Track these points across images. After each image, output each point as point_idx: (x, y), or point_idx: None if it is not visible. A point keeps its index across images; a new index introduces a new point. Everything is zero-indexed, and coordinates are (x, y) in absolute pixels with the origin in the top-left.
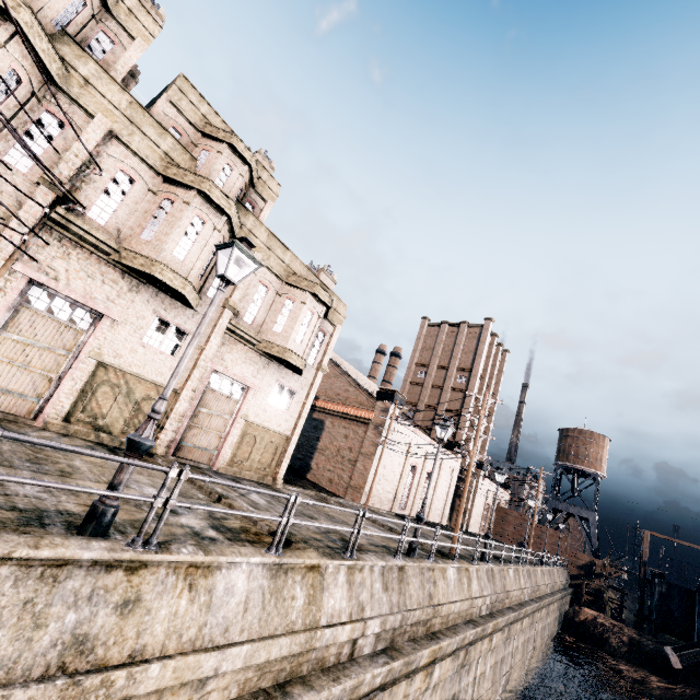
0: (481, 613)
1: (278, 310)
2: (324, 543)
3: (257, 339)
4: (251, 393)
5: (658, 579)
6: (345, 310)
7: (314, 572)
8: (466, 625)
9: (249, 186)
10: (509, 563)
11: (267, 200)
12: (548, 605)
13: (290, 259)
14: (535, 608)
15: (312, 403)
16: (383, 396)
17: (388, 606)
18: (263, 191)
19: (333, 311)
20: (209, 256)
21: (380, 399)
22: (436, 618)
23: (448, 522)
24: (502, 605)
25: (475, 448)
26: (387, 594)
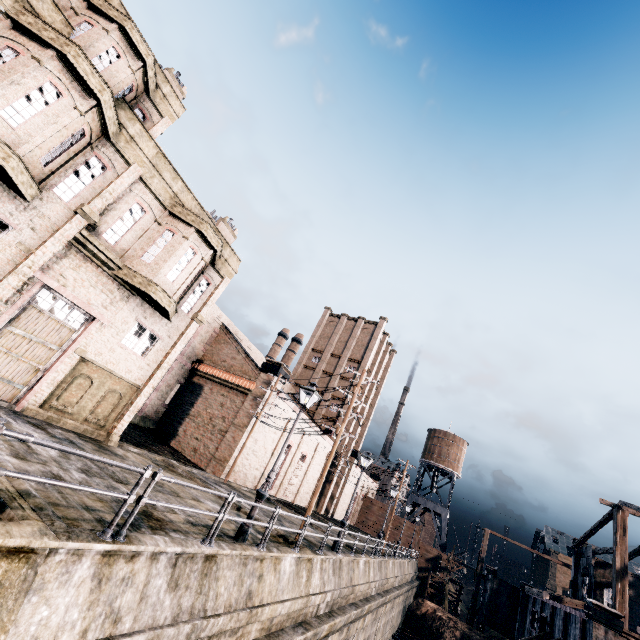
0: (319, 611)
1: (153, 238)
2: (98, 514)
3: (116, 263)
4: (96, 325)
5: (492, 575)
6: (238, 264)
7: (14, 561)
8: (295, 629)
9: (144, 91)
10: (361, 554)
11: (164, 116)
12: (394, 598)
13: (180, 189)
14: (380, 603)
15: (194, 365)
16: (268, 368)
17: (172, 613)
18: (160, 104)
19: (223, 261)
20: (62, 140)
21: (264, 371)
22: (254, 623)
23: (316, 507)
24: (346, 601)
25: (343, 426)
26: (175, 594)
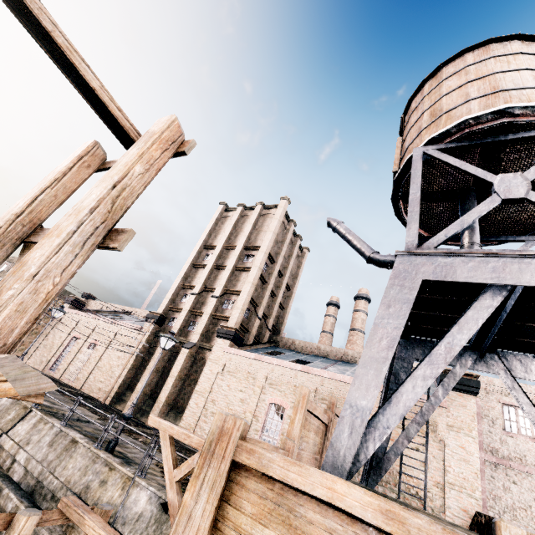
0: None
1: None
2: None
3: None
4: None
5: None
6: None
7: None
8: None
9: None
10: None
11: None
12: None
13: None
14: None
15: None
16: None
17: None
18: None
19: None
20: None
21: None
22: None
23: None
24: None
25: None
26: None
